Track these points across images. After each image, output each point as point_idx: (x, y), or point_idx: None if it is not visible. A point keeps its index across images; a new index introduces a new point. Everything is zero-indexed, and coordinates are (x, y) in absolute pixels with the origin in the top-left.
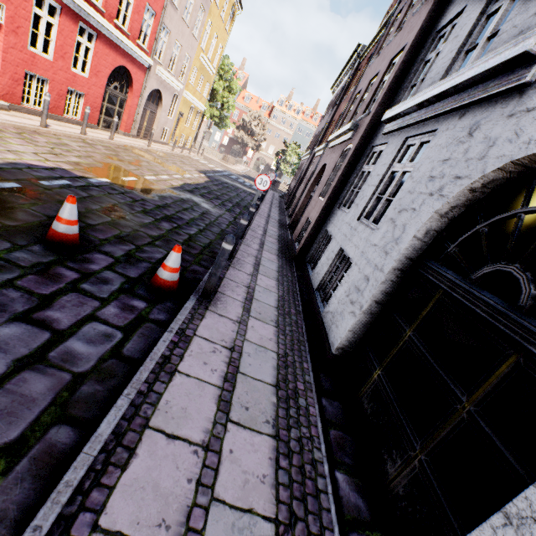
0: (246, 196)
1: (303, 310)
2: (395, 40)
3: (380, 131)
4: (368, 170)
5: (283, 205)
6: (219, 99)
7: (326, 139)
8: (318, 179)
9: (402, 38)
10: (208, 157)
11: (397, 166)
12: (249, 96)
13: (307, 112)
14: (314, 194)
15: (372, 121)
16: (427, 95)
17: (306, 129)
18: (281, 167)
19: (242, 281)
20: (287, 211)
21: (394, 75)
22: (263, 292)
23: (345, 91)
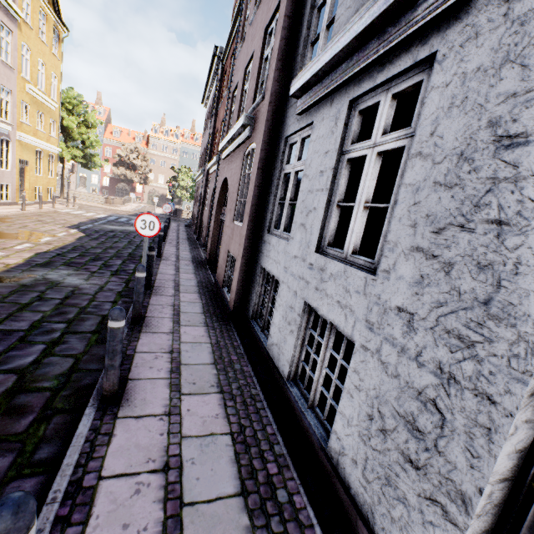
0: (143, 240)
1: (284, 435)
2: (260, 11)
3: (289, 113)
4: (294, 170)
5: (192, 235)
6: (77, 136)
7: (215, 152)
8: (223, 198)
9: (270, 1)
10: (86, 205)
11: (355, 148)
12: (118, 130)
13: (186, 134)
14: (225, 219)
15: (272, 105)
16: (381, 3)
17: (191, 151)
18: (178, 194)
19: (148, 456)
20: (199, 241)
21: (280, 37)
22: (201, 457)
23: (218, 98)
